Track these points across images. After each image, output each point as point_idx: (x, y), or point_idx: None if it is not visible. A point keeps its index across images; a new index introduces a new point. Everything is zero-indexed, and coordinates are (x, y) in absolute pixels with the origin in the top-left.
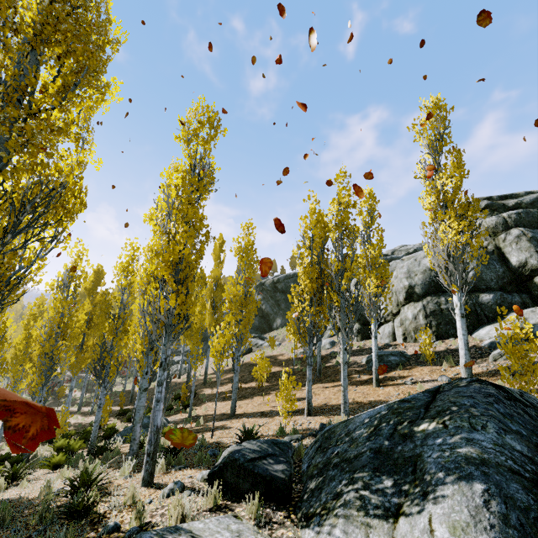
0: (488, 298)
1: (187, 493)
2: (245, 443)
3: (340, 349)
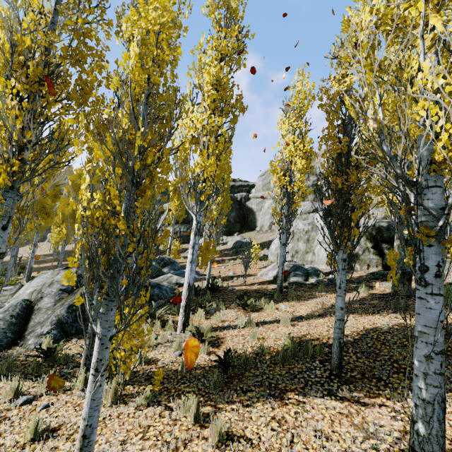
0: None
1: None
2: None
3: None
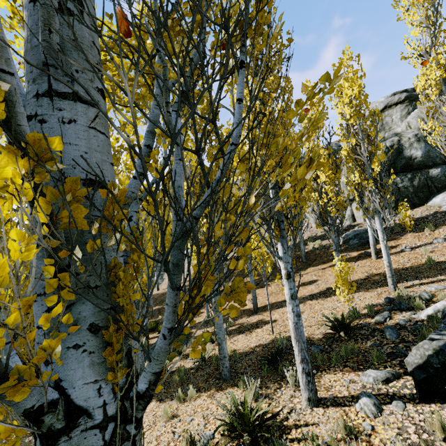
0: (437, 171)
1: (400, 405)
2: (436, 336)
3: (305, 237)
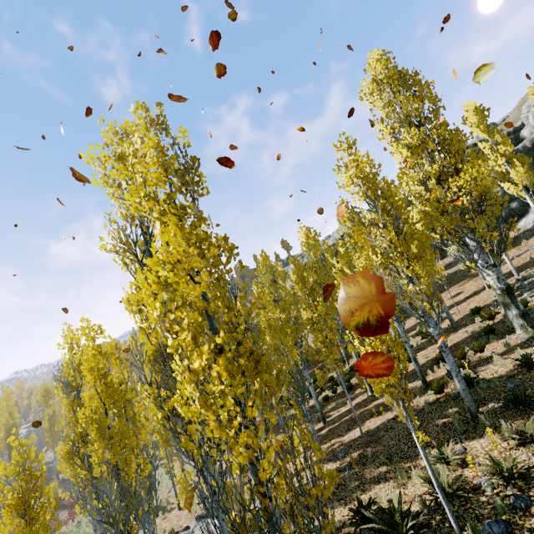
0: (515, 204)
1: None
2: None
3: None
